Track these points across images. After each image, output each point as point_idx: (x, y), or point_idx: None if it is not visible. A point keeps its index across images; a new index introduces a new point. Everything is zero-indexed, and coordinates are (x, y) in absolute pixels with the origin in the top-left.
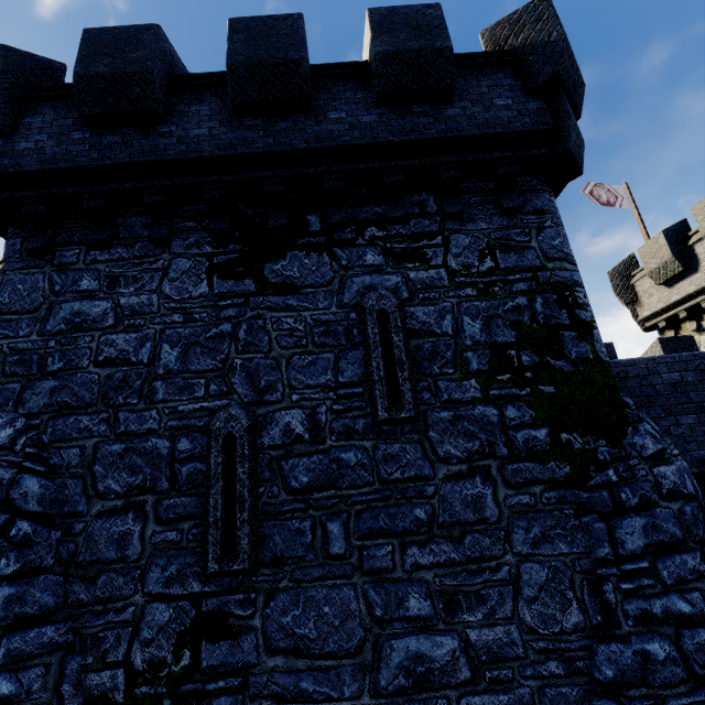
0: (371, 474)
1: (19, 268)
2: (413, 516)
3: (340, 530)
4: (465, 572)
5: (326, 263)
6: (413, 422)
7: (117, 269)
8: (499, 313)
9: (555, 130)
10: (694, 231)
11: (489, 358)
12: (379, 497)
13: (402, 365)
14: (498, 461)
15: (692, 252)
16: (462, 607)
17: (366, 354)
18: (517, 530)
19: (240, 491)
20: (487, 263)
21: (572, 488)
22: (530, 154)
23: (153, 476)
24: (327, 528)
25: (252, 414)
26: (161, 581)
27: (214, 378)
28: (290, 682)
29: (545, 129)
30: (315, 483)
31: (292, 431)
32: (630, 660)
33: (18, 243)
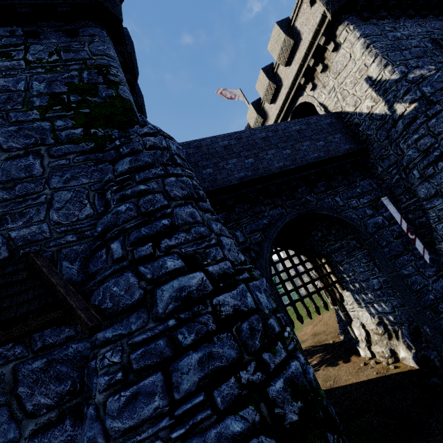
0: None
1: None
2: None
3: None
4: (13, 203)
5: None
6: None
7: None
8: (58, 79)
9: None
10: (262, 100)
11: (48, 100)
12: None
13: None
14: (47, 146)
15: (264, 111)
16: (8, 221)
17: None
18: (54, 177)
19: None
20: (54, 57)
21: (94, 153)
22: (76, 2)
23: None
24: None
25: None
26: None
27: None
28: None
29: None
30: None
31: None
32: (110, 218)
33: None
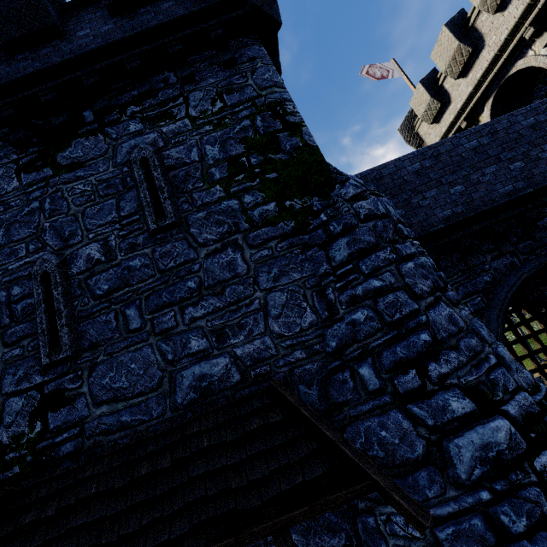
0: (153, 269)
1: None
2: (186, 287)
3: (136, 312)
4: (228, 312)
5: (101, 140)
6: (178, 226)
7: None
8: (231, 136)
9: None
10: (440, 73)
11: (227, 168)
12: (160, 282)
13: (162, 189)
14: (242, 233)
15: (443, 90)
16: (228, 336)
17: (137, 191)
18: (261, 274)
19: (57, 307)
20: (218, 105)
21: (297, 235)
22: (229, 17)
23: None
24: (126, 313)
25: (62, 256)
26: (13, 383)
27: (31, 241)
28: (113, 420)
29: None
30: (113, 287)
31: (92, 258)
32: (344, 330)
33: None
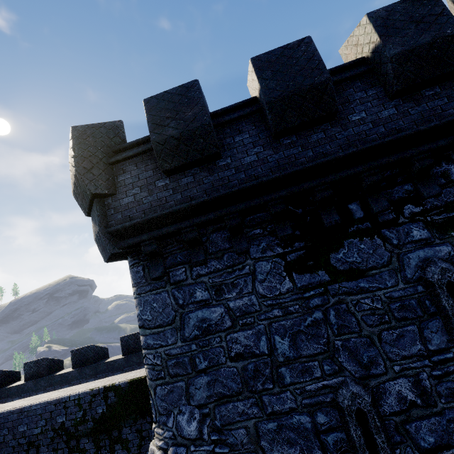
0: None
1: (148, 290)
2: None
3: None
4: None
5: (380, 245)
6: None
7: (217, 279)
8: None
9: None
10: None
11: None
12: None
13: None
14: None
15: None
16: None
17: (446, 323)
18: None
19: None
20: None
21: None
22: None
23: (307, 446)
24: None
25: (367, 388)
26: None
27: (324, 359)
28: None
29: None
30: (441, 441)
31: (404, 398)
32: None
33: (140, 271)
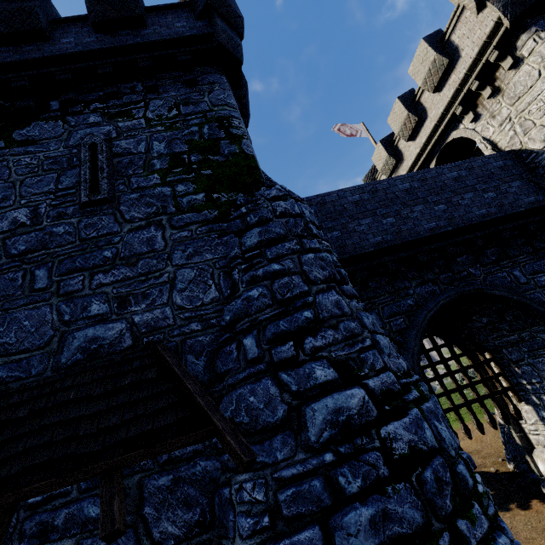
0: (74, 237)
1: None
2: (102, 256)
3: (45, 273)
4: (136, 282)
5: (60, 126)
6: (109, 203)
7: None
8: (178, 137)
9: (211, 34)
10: (395, 136)
11: (169, 161)
12: (78, 249)
13: (103, 170)
14: (168, 215)
15: (398, 150)
16: (131, 303)
17: (80, 169)
18: (177, 252)
19: None
20: (173, 112)
21: (218, 223)
22: (197, 48)
23: None
24: (35, 273)
25: None
26: None
27: None
28: None
29: (204, 33)
30: (30, 248)
31: (18, 221)
32: (239, 305)
33: None
